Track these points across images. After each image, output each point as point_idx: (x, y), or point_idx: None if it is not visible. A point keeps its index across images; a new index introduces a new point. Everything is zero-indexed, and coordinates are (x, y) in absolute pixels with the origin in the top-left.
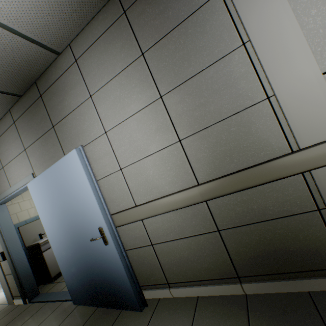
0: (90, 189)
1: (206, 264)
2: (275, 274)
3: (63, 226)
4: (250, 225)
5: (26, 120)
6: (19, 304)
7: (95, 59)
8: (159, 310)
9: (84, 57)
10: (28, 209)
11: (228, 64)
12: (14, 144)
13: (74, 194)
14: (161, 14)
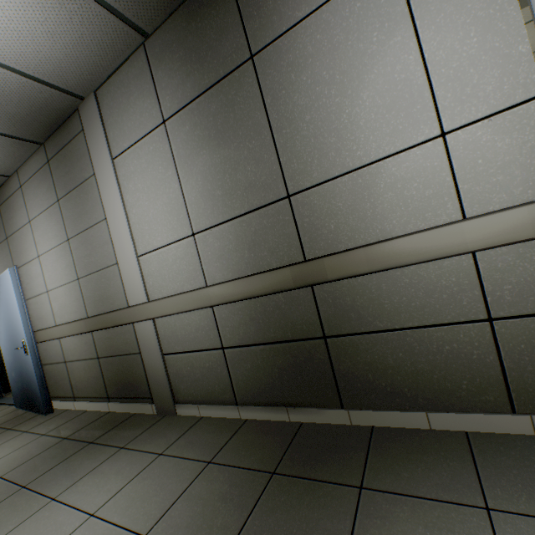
0: (18, 305)
1: (93, 384)
2: (125, 398)
3: (7, 333)
4: (113, 357)
5: None
6: None
7: (33, 191)
8: (57, 416)
9: (26, 186)
10: None
11: (100, 230)
12: None
13: (11, 306)
14: (68, 174)
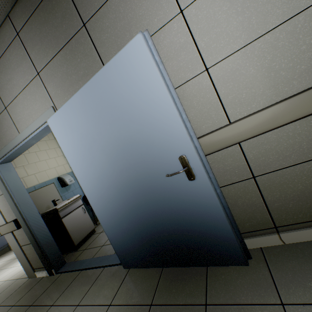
0: (166, 97)
1: None
2: None
3: (111, 168)
4: None
5: (36, 26)
6: (42, 276)
7: None
8: (275, 261)
9: None
10: (35, 173)
11: None
12: (19, 69)
13: (133, 114)
14: None
